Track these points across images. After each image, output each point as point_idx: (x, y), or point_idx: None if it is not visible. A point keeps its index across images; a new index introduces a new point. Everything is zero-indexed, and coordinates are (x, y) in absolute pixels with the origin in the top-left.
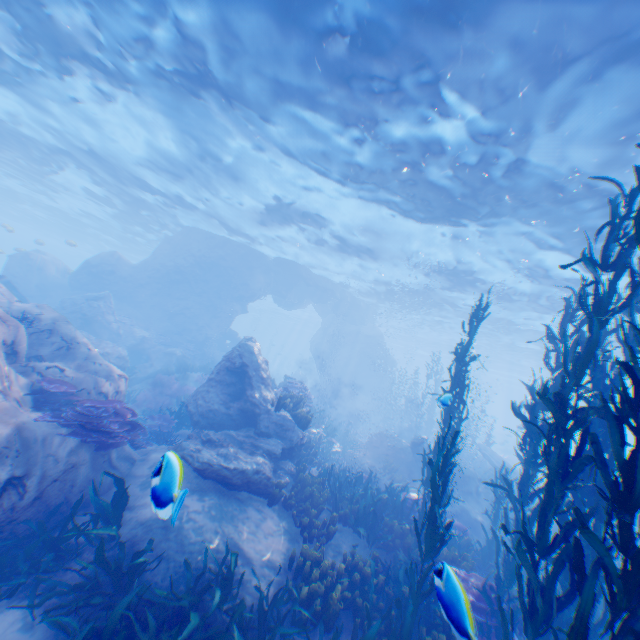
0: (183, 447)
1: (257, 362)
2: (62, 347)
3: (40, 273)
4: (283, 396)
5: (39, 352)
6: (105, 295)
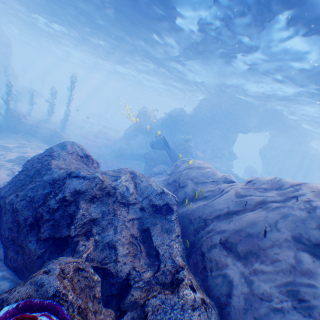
0: None
1: None
2: None
3: (148, 120)
4: None
5: None
6: (190, 139)
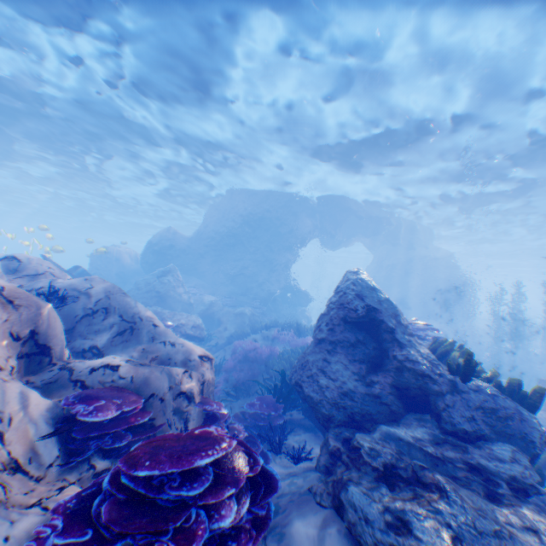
0: (364, 517)
1: (389, 304)
2: (121, 329)
3: (118, 263)
4: (442, 351)
5: (93, 342)
6: (170, 268)
